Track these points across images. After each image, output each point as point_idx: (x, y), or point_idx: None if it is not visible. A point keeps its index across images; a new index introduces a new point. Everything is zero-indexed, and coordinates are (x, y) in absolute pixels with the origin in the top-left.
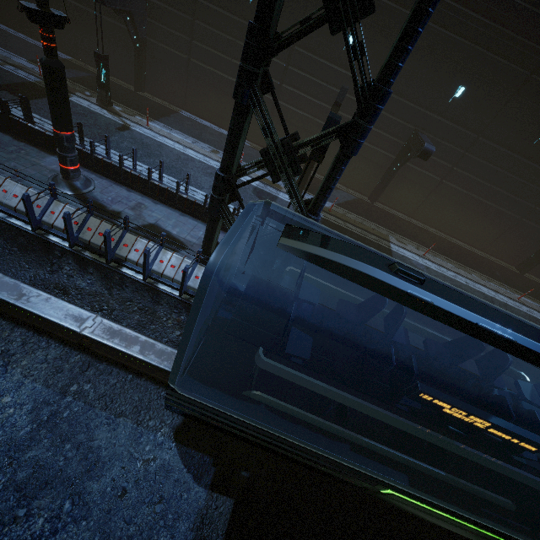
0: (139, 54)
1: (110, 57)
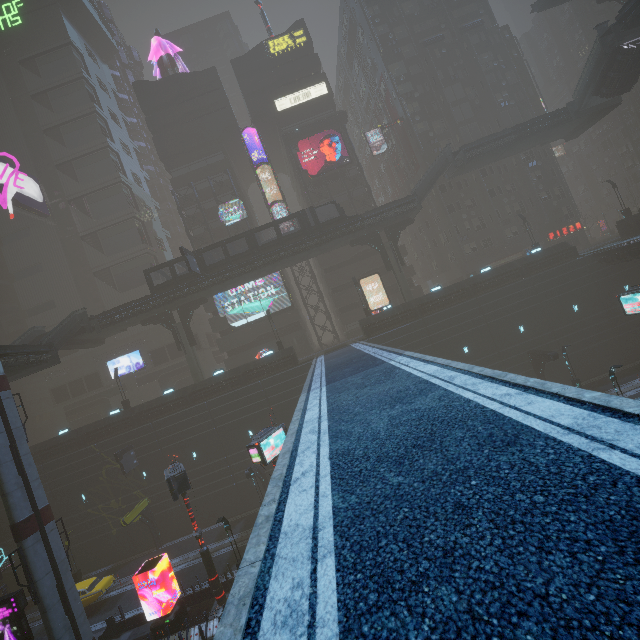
0: (265, 483)
1: (247, 500)
